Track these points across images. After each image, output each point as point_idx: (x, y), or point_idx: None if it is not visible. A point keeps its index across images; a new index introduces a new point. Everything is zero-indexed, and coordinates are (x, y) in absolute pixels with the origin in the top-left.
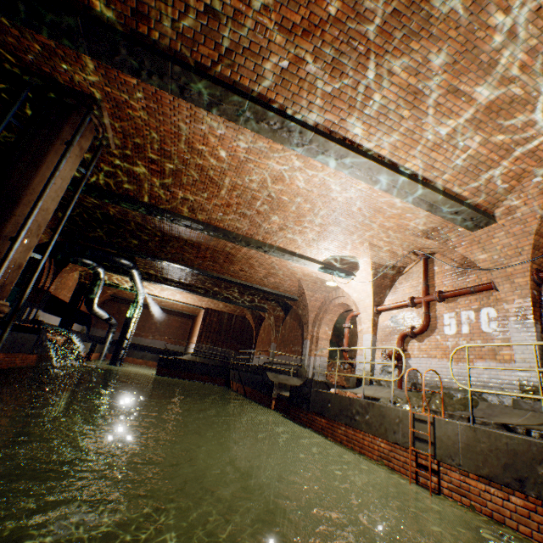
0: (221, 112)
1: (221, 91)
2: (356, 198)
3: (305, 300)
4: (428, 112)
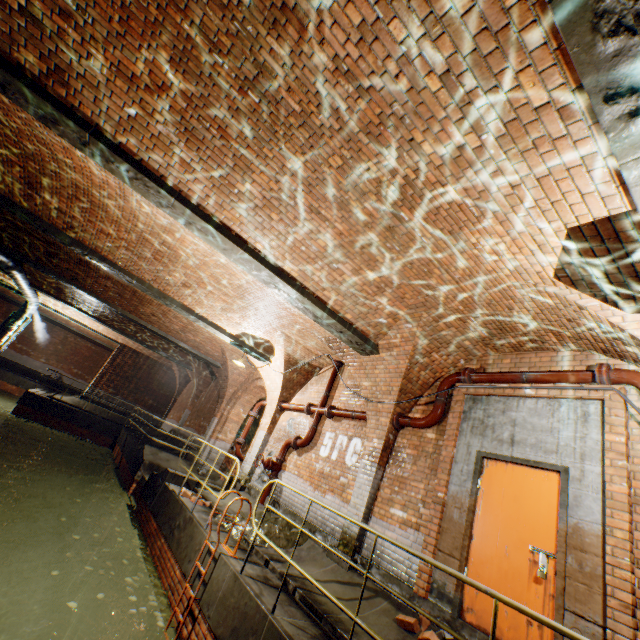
0: (62, 133)
1: (53, 109)
2: (254, 282)
3: (227, 371)
4: (296, 223)
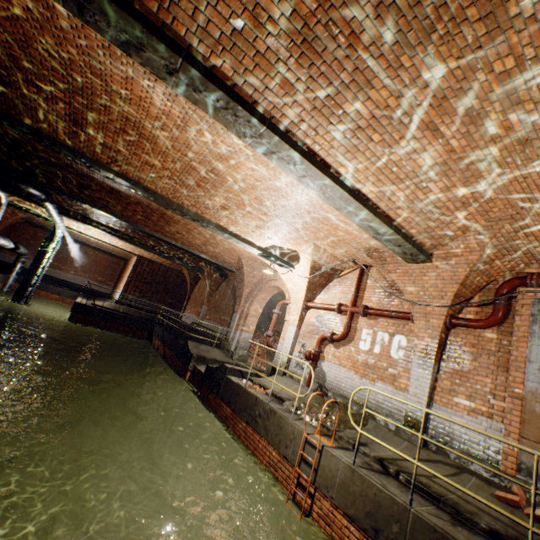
0: (144, 60)
1: (142, 31)
2: (307, 203)
3: (242, 275)
4: (400, 143)
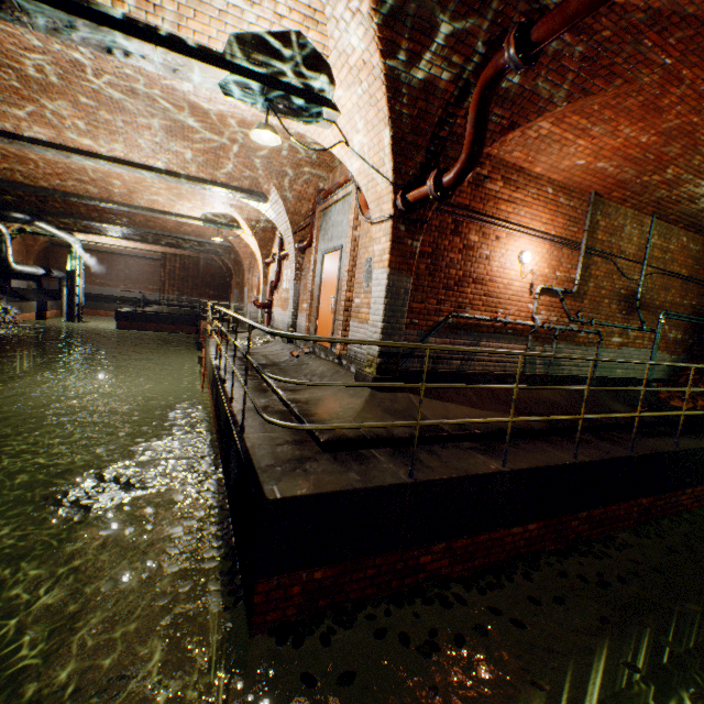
0: None
1: None
2: None
3: (235, 248)
4: (120, 131)
